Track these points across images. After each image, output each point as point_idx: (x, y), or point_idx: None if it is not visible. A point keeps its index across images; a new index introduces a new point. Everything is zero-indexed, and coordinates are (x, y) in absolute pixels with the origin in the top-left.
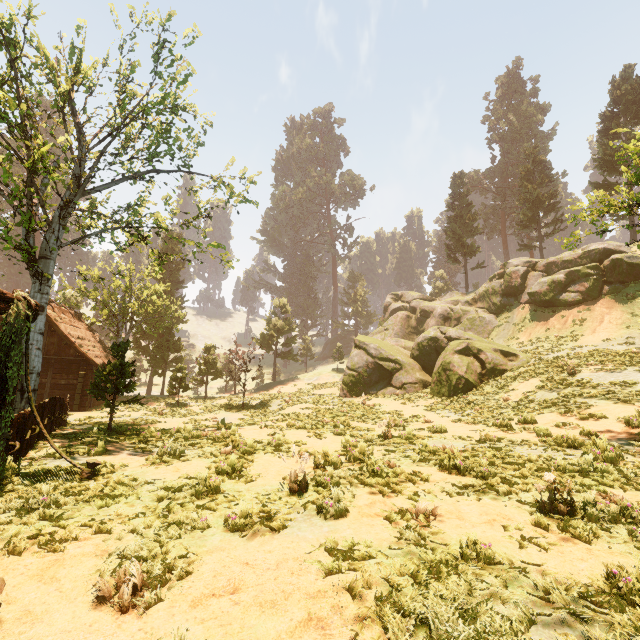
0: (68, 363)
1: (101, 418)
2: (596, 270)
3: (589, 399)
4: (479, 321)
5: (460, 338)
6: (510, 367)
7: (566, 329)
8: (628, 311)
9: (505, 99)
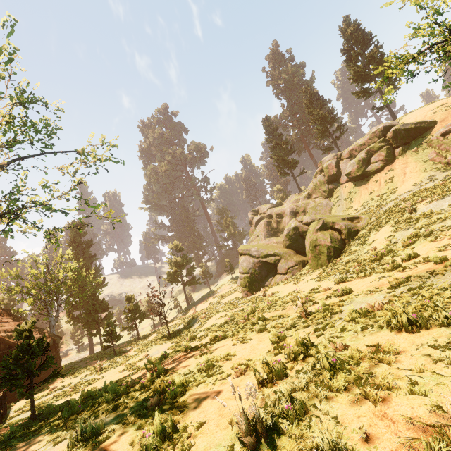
0: (0, 358)
1: (42, 398)
2: (385, 142)
3: (443, 222)
4: (319, 206)
5: (314, 220)
6: (360, 227)
7: (383, 188)
8: (419, 160)
9: (276, 67)
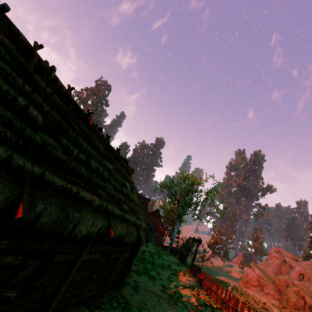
0: (159, 230)
1: None
2: None
3: None
4: None
5: (298, 285)
6: None
7: None
8: None
9: None
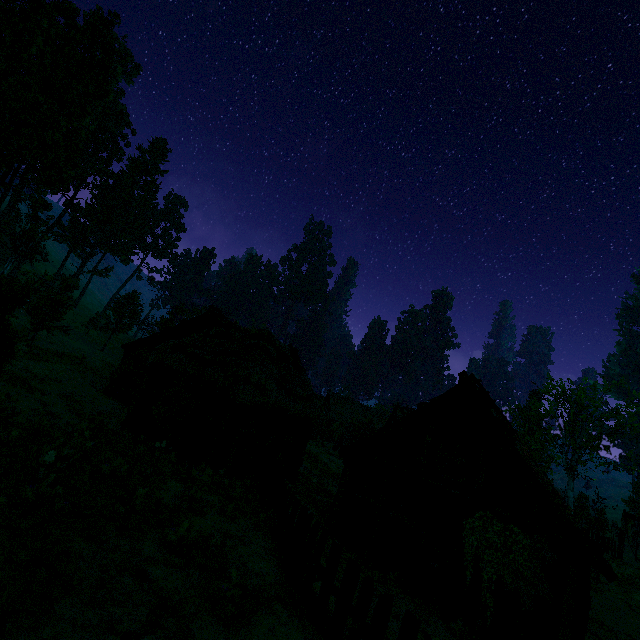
0: None
1: None
2: None
3: None
4: None
5: None
6: None
7: None
8: None
9: None
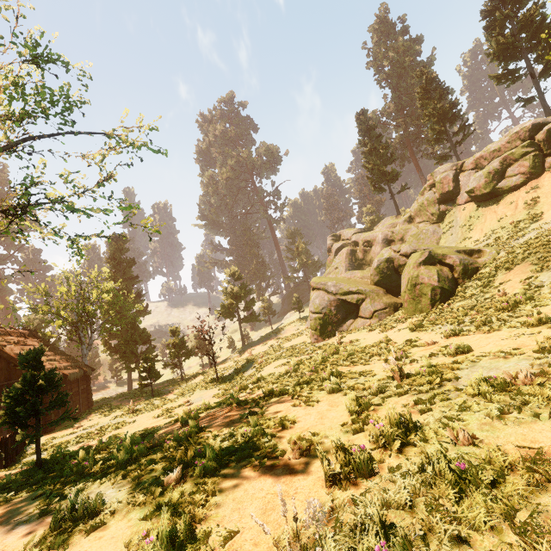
0: None
1: (64, 436)
2: (532, 147)
3: None
4: (424, 234)
5: (416, 251)
6: (481, 263)
7: (520, 213)
8: None
9: (381, 42)
